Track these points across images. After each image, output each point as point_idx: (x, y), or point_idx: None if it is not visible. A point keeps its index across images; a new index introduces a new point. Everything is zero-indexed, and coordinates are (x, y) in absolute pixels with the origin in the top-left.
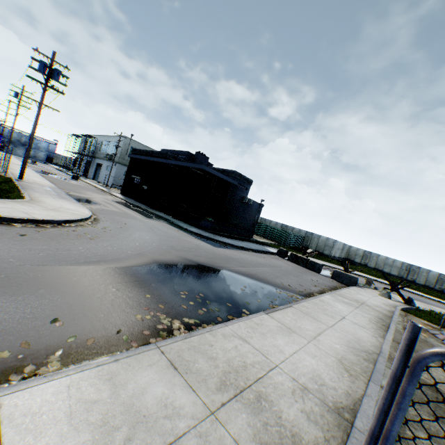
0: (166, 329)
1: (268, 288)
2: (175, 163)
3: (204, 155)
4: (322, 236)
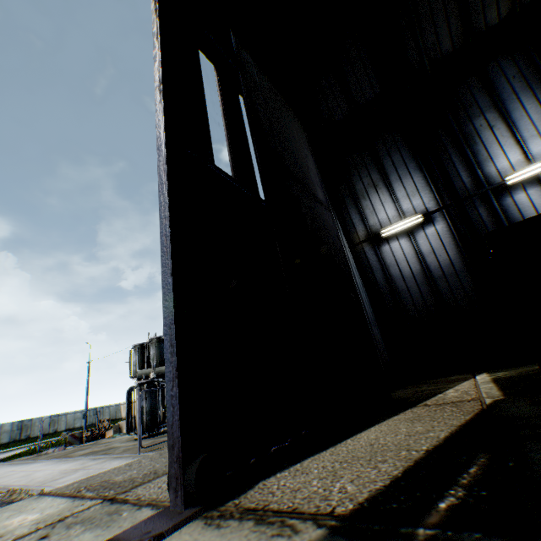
0: (2, 502)
1: None
2: None
3: None
4: None
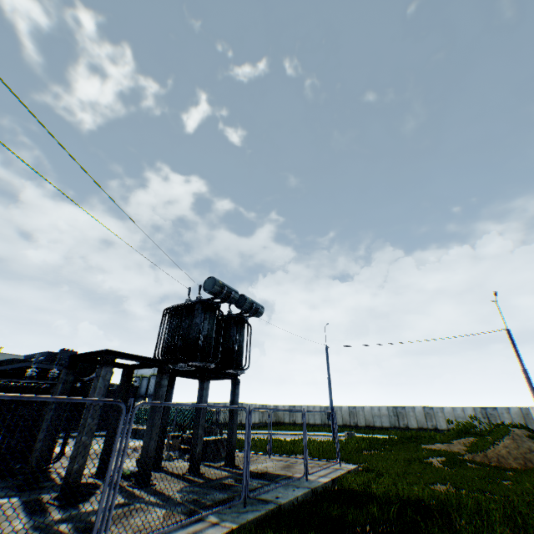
0: None
1: None
2: (9, 367)
3: (72, 350)
4: (227, 403)
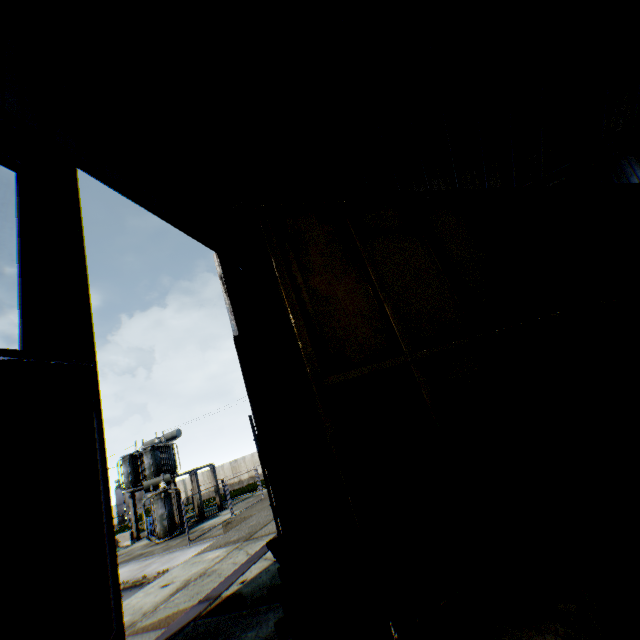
0: None
1: None
2: None
3: None
4: None
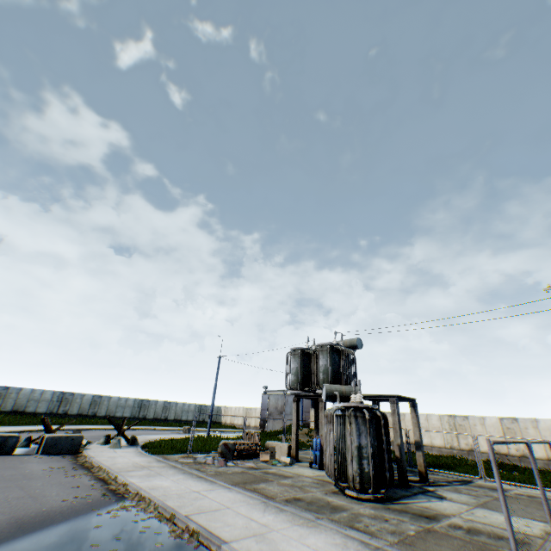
0: None
1: (100, 521)
2: None
3: None
4: None
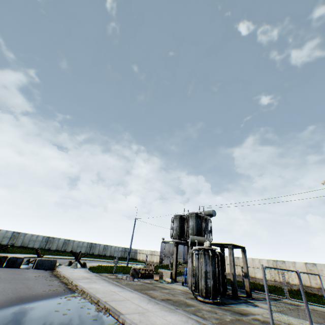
0: None
1: (61, 301)
2: None
3: None
4: None
